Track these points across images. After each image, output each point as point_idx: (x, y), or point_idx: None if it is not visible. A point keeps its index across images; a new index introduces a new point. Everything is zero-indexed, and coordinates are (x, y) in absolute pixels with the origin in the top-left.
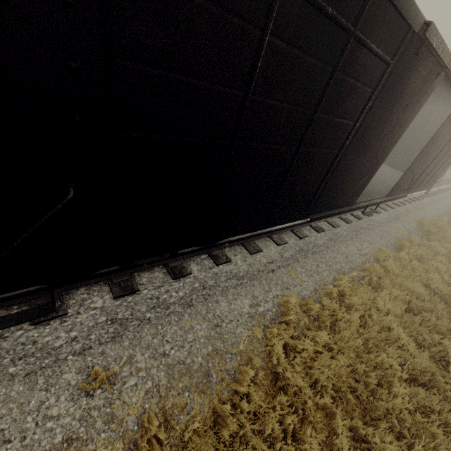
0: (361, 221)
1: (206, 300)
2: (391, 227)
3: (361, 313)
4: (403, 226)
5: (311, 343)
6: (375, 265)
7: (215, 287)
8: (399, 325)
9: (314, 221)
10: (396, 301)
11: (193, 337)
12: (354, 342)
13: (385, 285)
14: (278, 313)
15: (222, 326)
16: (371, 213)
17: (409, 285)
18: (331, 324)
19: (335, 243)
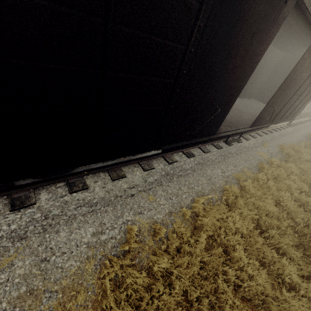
0: (231, 147)
1: (45, 231)
2: (256, 152)
3: (210, 233)
4: (267, 150)
5: (144, 274)
6: (233, 186)
7: (60, 217)
8: (240, 248)
9: (187, 148)
10: (247, 219)
11: (7, 277)
12: (192, 269)
13: (238, 205)
14: (122, 240)
15: (49, 261)
16: (234, 141)
17: (260, 204)
18: (179, 245)
19: (203, 167)
